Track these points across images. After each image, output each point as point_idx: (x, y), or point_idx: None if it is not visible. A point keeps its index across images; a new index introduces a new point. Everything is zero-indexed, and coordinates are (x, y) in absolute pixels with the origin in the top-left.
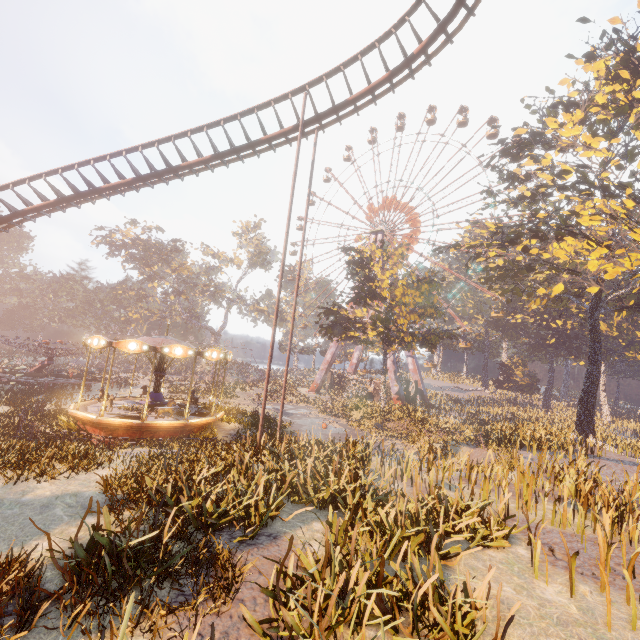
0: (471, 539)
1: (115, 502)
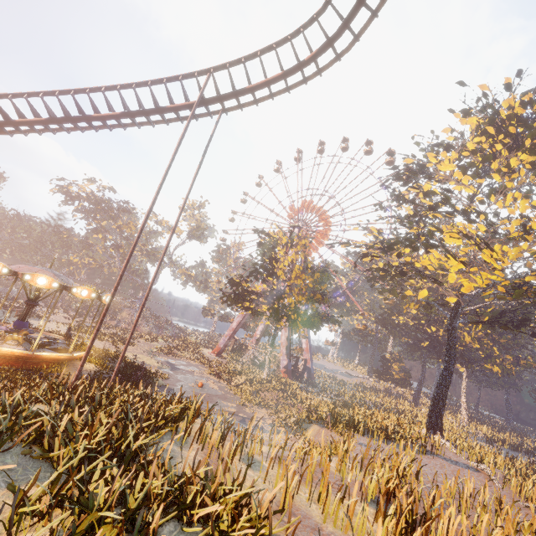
0: (207, 535)
1: None
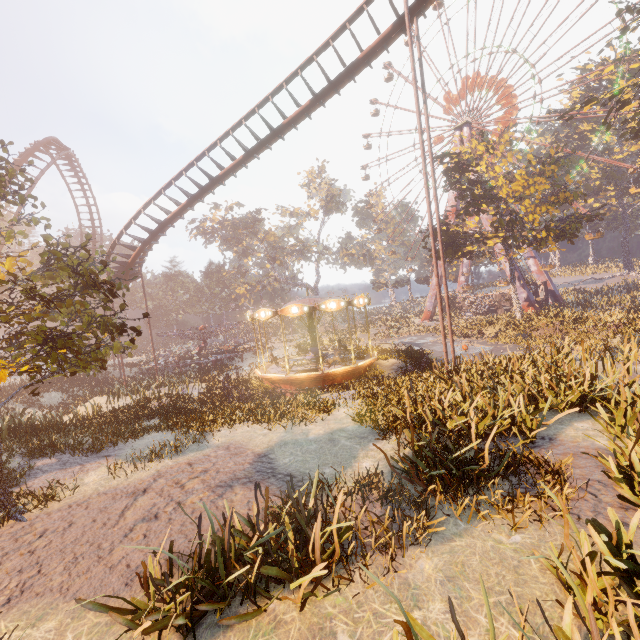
0: None
1: (378, 431)
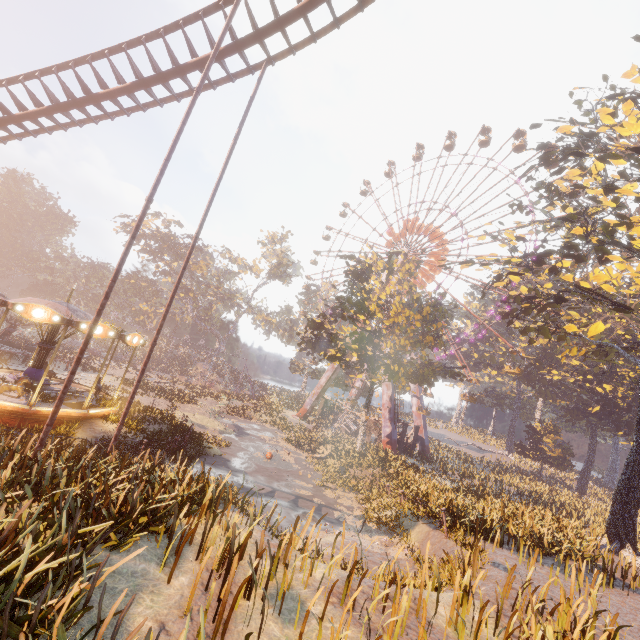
0: None
1: None
